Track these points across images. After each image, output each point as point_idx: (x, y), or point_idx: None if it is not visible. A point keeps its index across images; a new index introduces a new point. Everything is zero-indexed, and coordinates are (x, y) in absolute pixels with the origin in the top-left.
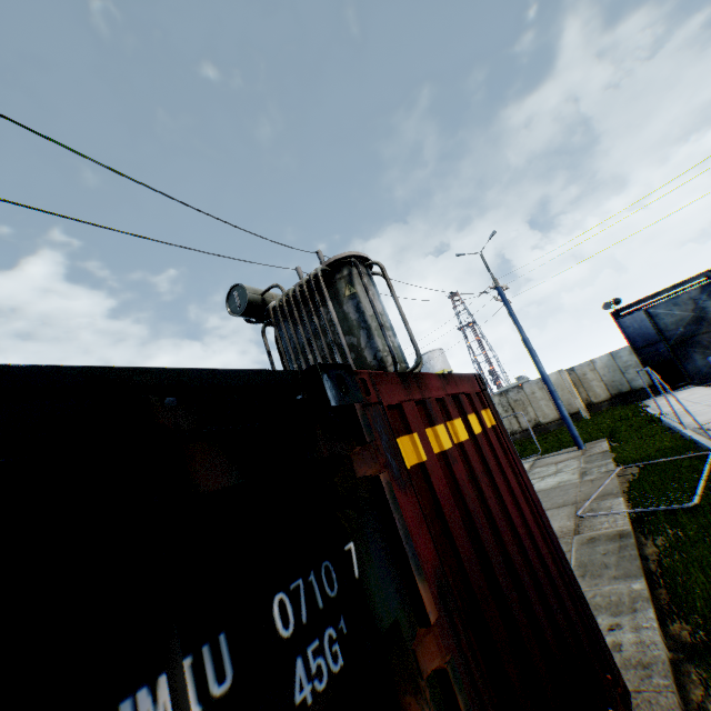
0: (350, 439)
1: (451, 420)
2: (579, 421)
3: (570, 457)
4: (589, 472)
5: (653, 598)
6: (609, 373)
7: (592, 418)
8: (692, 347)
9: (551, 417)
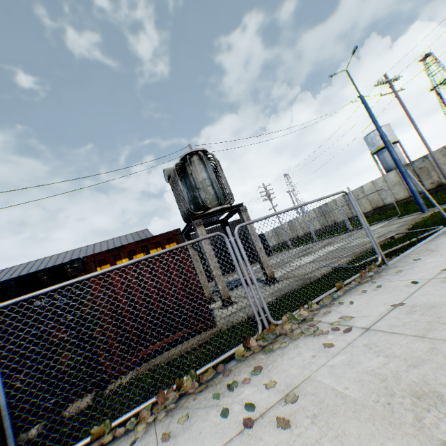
0: (80, 271)
1: (136, 255)
2: None
3: (406, 220)
4: (382, 236)
5: None
6: None
7: None
8: None
9: None
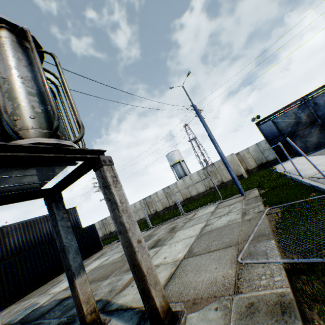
0: None
1: None
2: (242, 179)
3: (237, 201)
4: (248, 212)
5: None
6: (256, 154)
7: (249, 177)
8: (295, 137)
9: (229, 178)
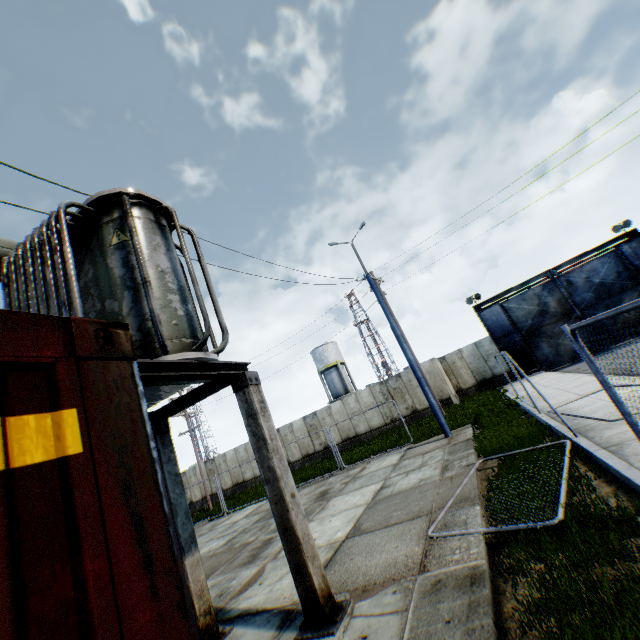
0: None
1: None
2: (450, 407)
3: (437, 446)
4: (451, 466)
5: None
6: (475, 361)
7: (461, 403)
8: (540, 336)
9: (426, 403)
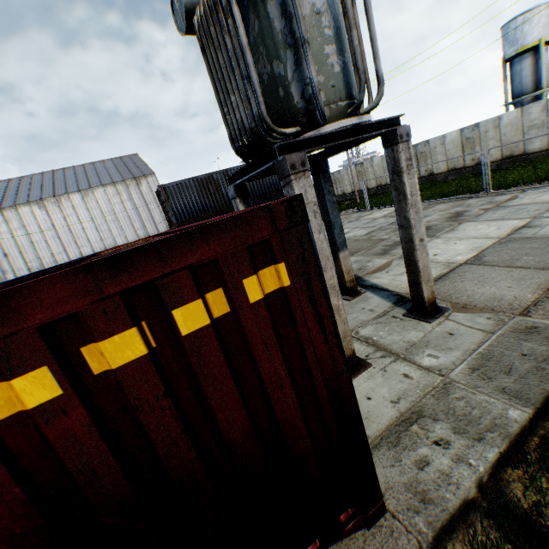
0: None
1: (96, 342)
2: None
3: None
4: None
5: (528, 429)
6: None
7: None
8: None
9: None
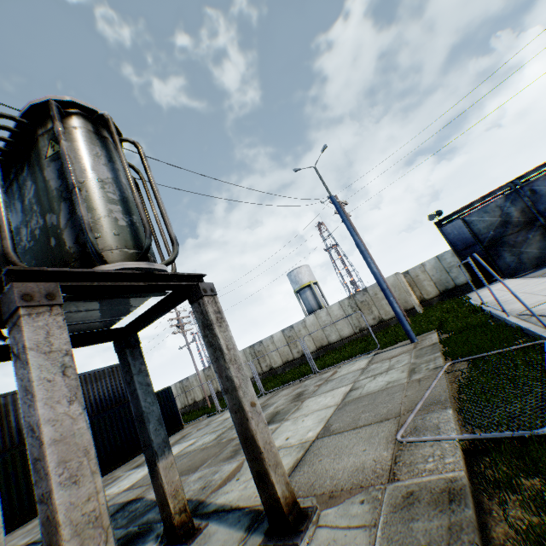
0: None
1: None
2: (414, 316)
3: (403, 351)
4: (418, 369)
5: None
6: (437, 273)
7: (425, 312)
8: (502, 246)
9: (392, 313)
